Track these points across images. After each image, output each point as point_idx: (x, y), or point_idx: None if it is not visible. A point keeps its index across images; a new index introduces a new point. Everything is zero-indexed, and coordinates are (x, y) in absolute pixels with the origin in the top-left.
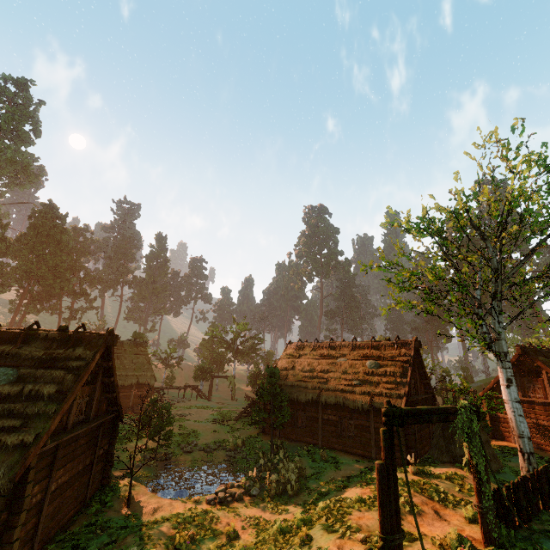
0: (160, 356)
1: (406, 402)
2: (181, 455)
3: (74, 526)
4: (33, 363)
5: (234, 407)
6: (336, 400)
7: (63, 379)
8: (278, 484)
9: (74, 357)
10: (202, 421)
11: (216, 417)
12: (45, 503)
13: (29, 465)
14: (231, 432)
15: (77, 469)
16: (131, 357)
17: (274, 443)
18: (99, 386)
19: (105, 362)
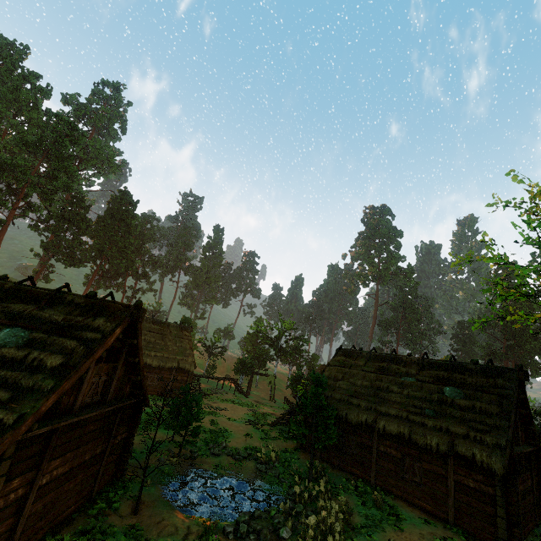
0: (205, 343)
1: (509, 456)
2: (207, 457)
3: (68, 528)
4: (50, 327)
5: (271, 410)
6: (399, 429)
7: (72, 351)
8: (316, 527)
9: (91, 327)
10: (235, 420)
11: (252, 417)
12: (28, 500)
13: (2, 454)
14: (265, 440)
15: (83, 459)
16: (175, 339)
17: (313, 466)
18: (121, 365)
19: (130, 339)
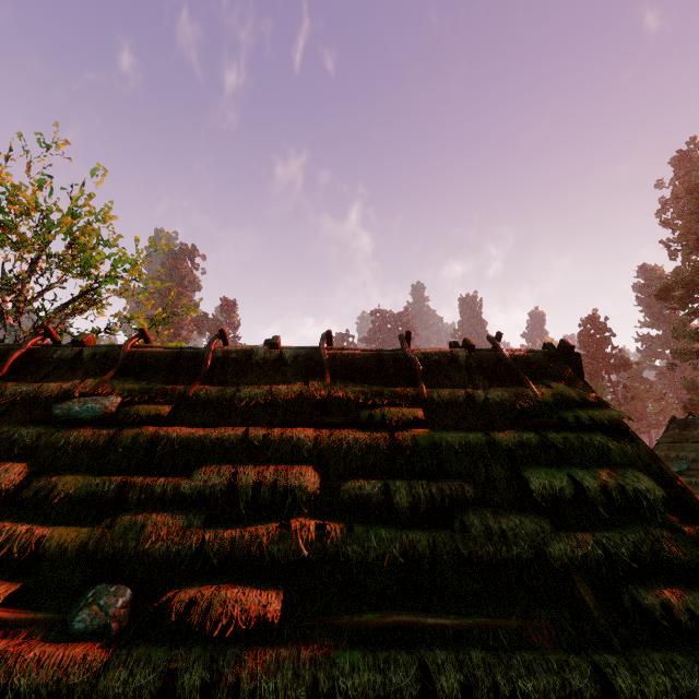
0: None
1: None
2: None
3: None
4: None
5: None
6: None
7: None
8: None
9: None
10: None
11: None
12: None
13: None
14: None
15: None
16: None
17: None
18: None
19: None
